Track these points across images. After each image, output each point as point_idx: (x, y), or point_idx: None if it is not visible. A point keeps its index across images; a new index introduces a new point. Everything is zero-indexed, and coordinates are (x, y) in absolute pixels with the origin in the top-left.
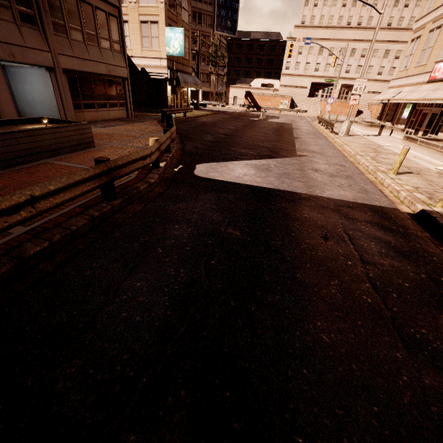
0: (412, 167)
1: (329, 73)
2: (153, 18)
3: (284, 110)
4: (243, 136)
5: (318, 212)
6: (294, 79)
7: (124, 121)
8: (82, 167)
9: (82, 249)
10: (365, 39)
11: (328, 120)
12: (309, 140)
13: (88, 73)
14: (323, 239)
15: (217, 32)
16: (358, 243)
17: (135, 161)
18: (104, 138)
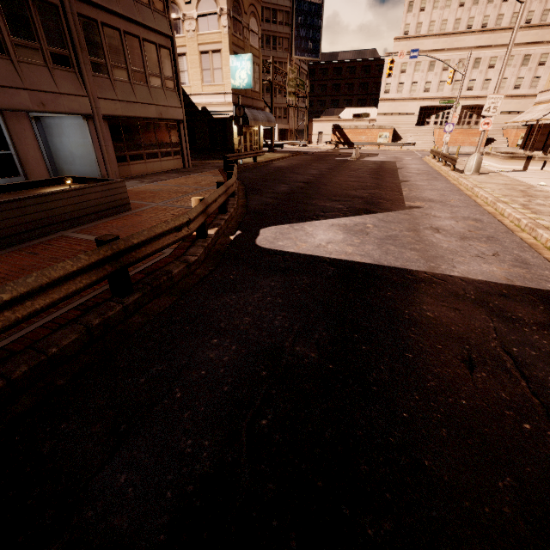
0: None
1: (443, 93)
2: (215, 46)
3: (385, 144)
4: (329, 182)
5: (450, 307)
6: (396, 104)
7: (178, 173)
8: None
9: (59, 387)
10: (493, 45)
11: (447, 154)
12: (422, 184)
13: (134, 117)
14: (466, 367)
15: (296, 57)
16: (535, 375)
17: (163, 235)
18: (146, 197)
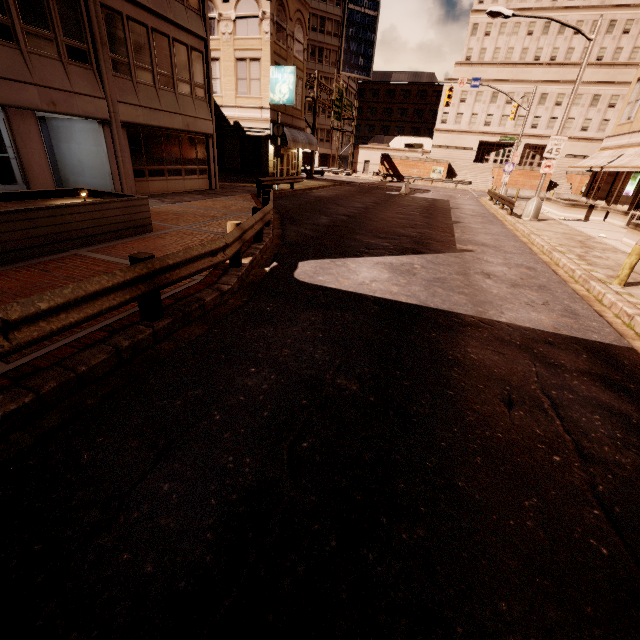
0: None
1: (506, 129)
2: (253, 54)
3: (438, 181)
4: (375, 218)
5: (494, 351)
6: (453, 137)
7: (203, 194)
8: (126, 263)
9: (90, 406)
10: (561, 80)
11: (505, 197)
12: (476, 226)
13: (157, 127)
14: (505, 405)
15: (344, 73)
16: (570, 415)
17: (198, 258)
18: (169, 219)
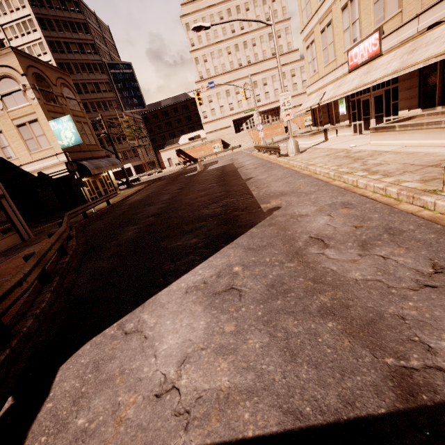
0: (437, 162)
1: (244, 108)
2: (30, 117)
3: (220, 152)
4: (180, 205)
5: None
6: (216, 123)
7: (7, 254)
8: None
9: None
10: (260, 71)
11: (269, 146)
12: (264, 177)
13: None
14: None
15: (127, 111)
16: None
17: None
18: None
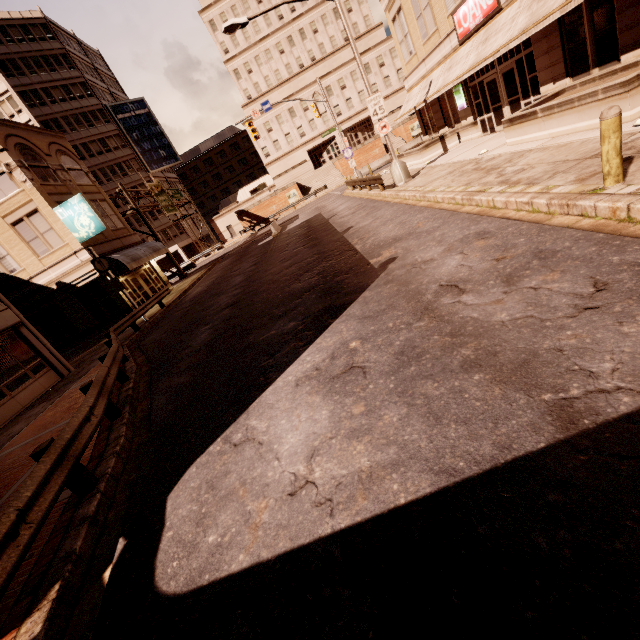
0: (597, 150)
1: (319, 129)
2: (26, 209)
3: (298, 202)
4: (262, 286)
5: None
6: (284, 161)
7: (48, 398)
8: None
9: None
10: (332, 70)
11: (366, 178)
12: (367, 223)
13: None
14: None
15: (155, 171)
16: None
17: None
18: None
